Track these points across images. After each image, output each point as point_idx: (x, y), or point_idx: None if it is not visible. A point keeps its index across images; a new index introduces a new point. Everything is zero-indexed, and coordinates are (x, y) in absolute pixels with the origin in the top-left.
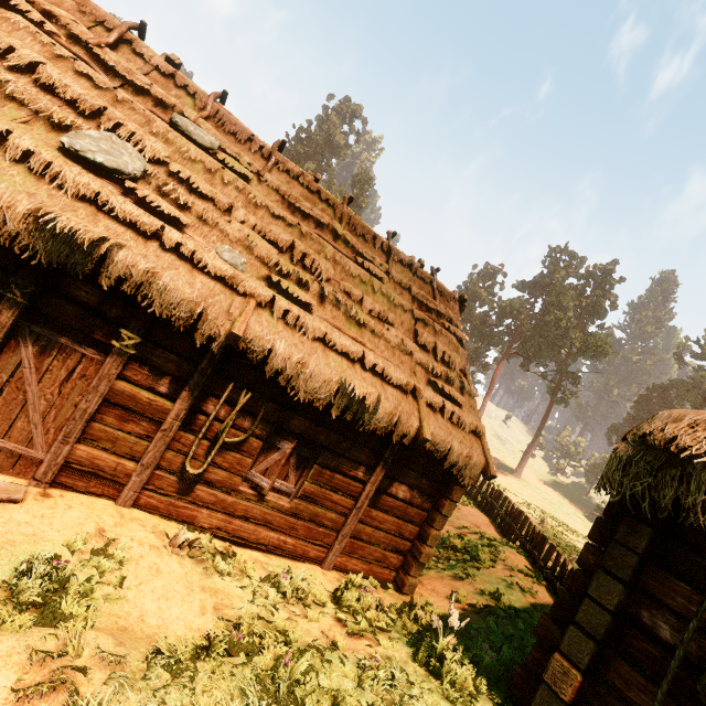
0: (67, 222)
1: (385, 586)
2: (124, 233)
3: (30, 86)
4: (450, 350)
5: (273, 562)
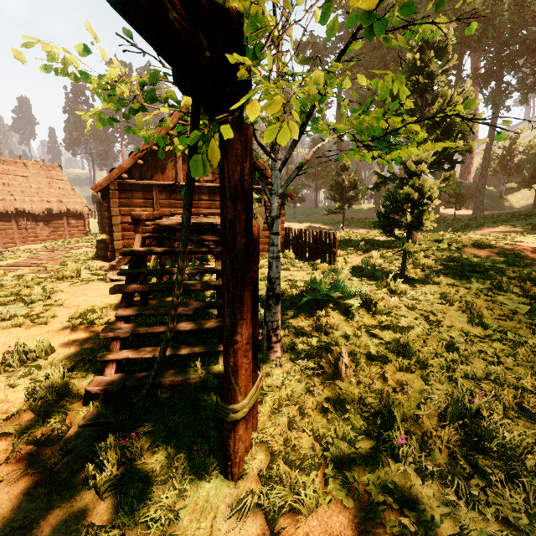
0: None
1: None
2: None
3: None
4: (64, 186)
5: None
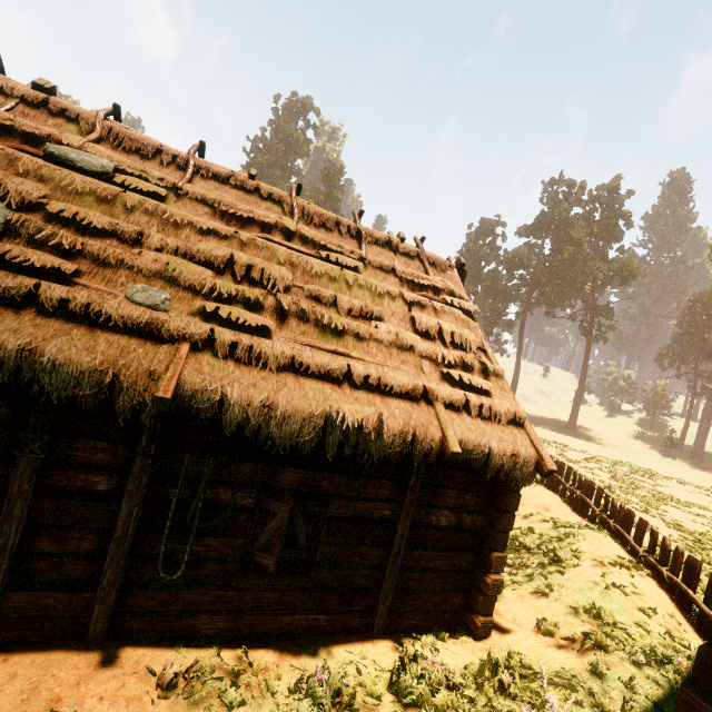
0: None
1: (454, 634)
2: None
3: None
4: (459, 328)
5: (306, 651)
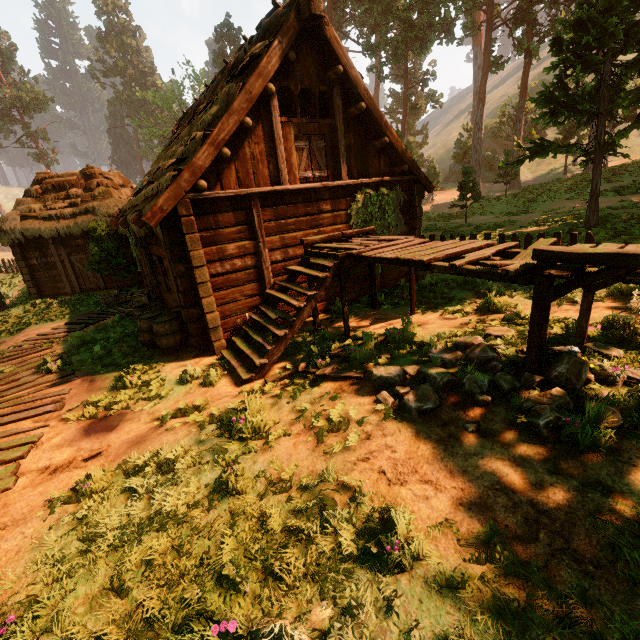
0: None
1: None
2: None
3: None
4: None
5: None
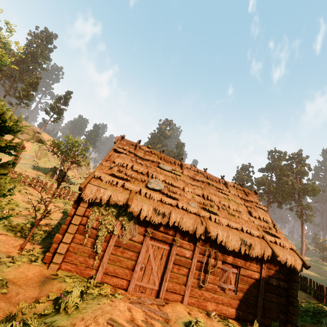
0: (162, 210)
1: None
2: (169, 207)
3: (132, 172)
4: (264, 216)
5: (238, 323)
